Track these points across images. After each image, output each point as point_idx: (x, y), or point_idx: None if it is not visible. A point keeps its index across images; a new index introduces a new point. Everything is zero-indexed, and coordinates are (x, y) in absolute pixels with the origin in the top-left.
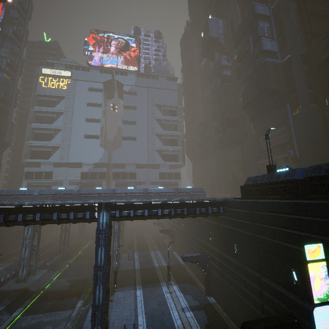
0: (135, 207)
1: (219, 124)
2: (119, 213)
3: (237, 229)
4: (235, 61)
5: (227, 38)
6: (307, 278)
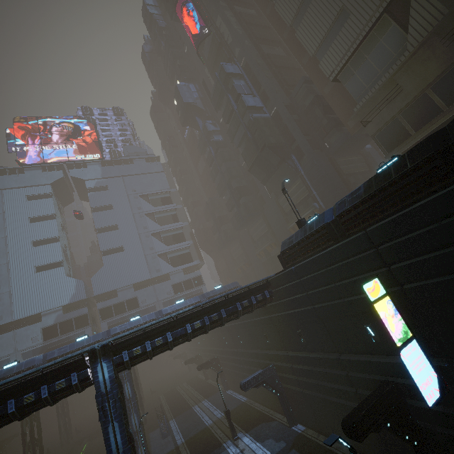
0: (151, 335)
1: (229, 197)
2: (128, 354)
3: (293, 310)
4: (223, 124)
5: (206, 102)
6: (382, 327)
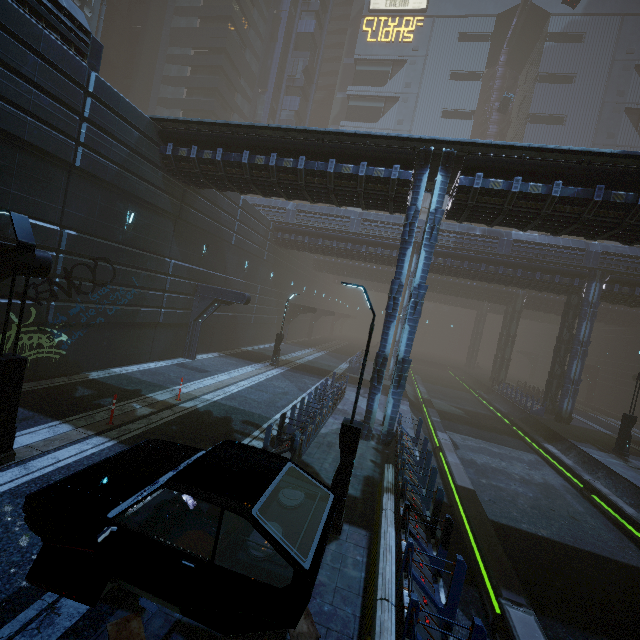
0: None
1: None
2: None
3: None
4: None
5: None
6: None
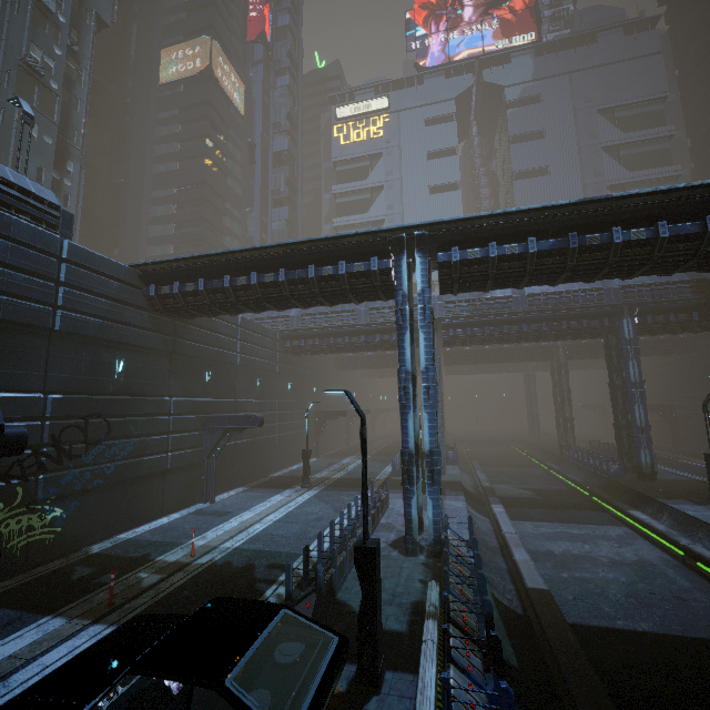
0: None
1: None
2: None
3: None
4: None
5: None
6: None
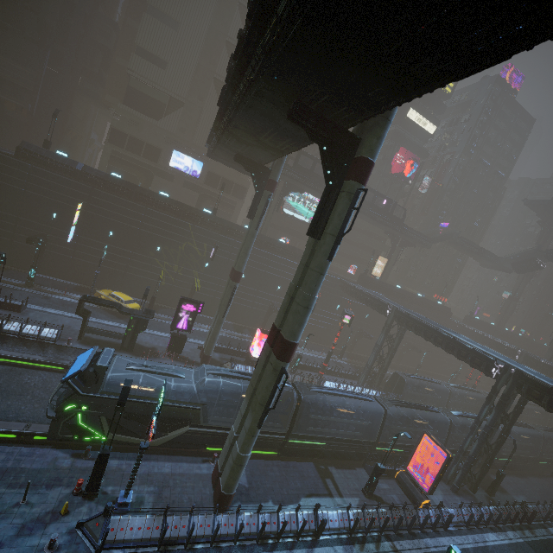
0: None
1: None
2: None
3: None
4: None
5: None
6: (63, 217)
